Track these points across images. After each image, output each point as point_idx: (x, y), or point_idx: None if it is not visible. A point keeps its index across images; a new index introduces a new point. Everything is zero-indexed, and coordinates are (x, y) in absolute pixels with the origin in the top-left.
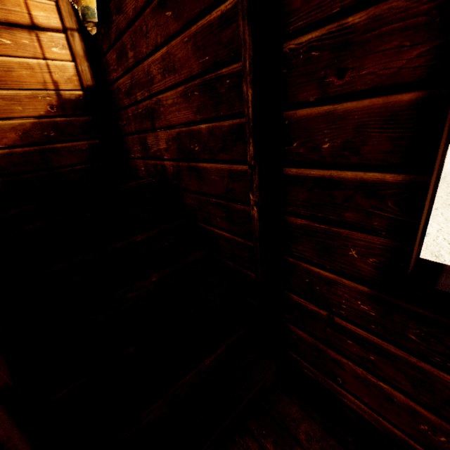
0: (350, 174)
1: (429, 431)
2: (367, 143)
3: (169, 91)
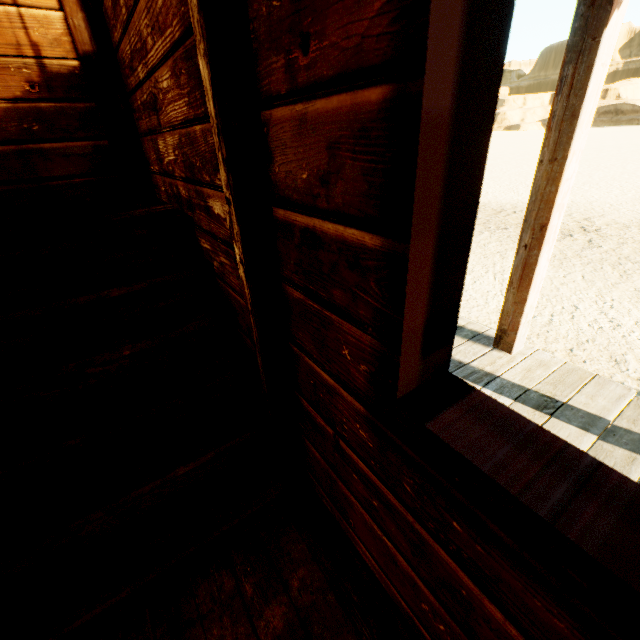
0: (332, 228)
1: (430, 613)
2: (342, 177)
3: (161, 65)
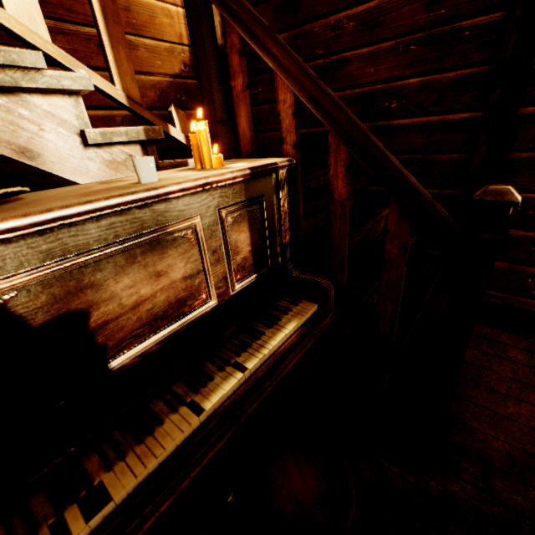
0: None
1: None
2: None
3: (365, 47)
